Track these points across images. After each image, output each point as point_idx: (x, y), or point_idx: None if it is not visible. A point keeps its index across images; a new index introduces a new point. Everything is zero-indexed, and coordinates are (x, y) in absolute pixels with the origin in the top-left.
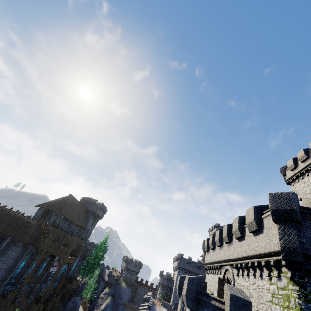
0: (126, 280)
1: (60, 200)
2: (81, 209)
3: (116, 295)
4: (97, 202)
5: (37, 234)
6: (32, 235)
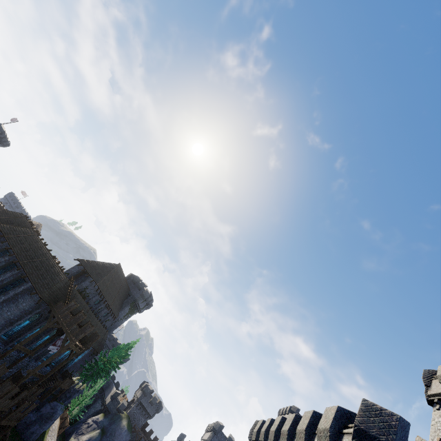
0: (130, 418)
1: (105, 266)
2: (123, 288)
3: (108, 432)
4: (145, 289)
5: (58, 295)
6: (53, 293)
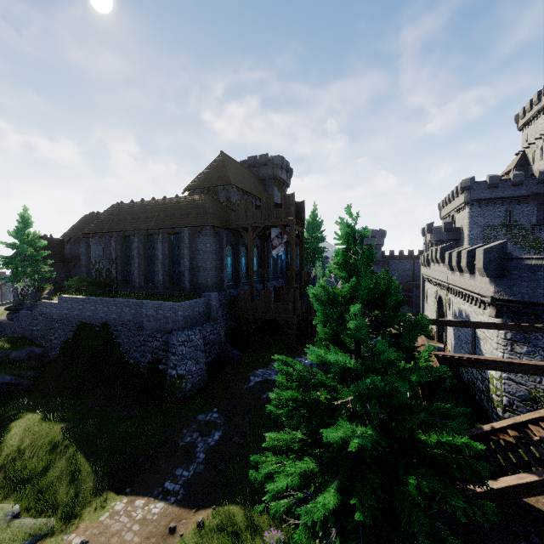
0: None
1: (213, 168)
2: (252, 177)
3: None
4: (270, 158)
5: (219, 215)
6: (214, 216)
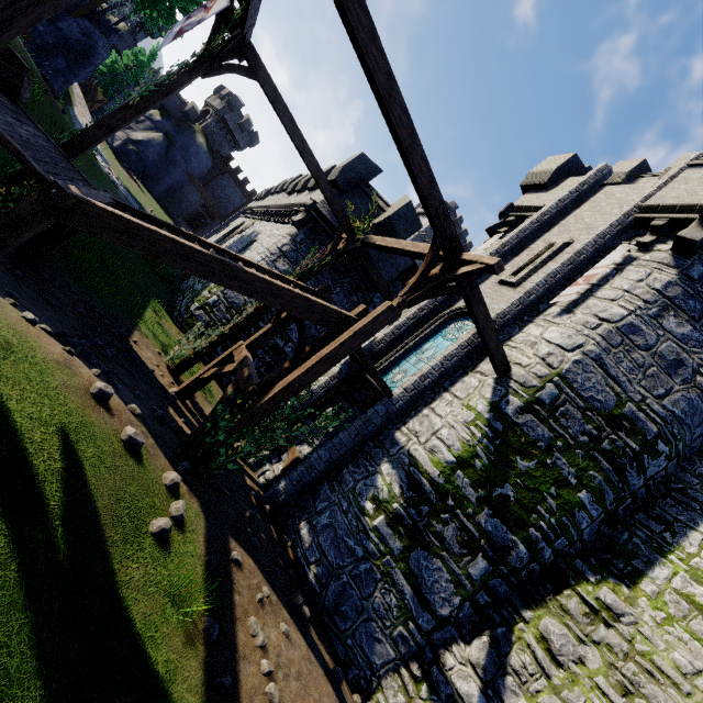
0: (207, 137)
1: None
2: None
3: (176, 143)
4: None
5: None
6: None
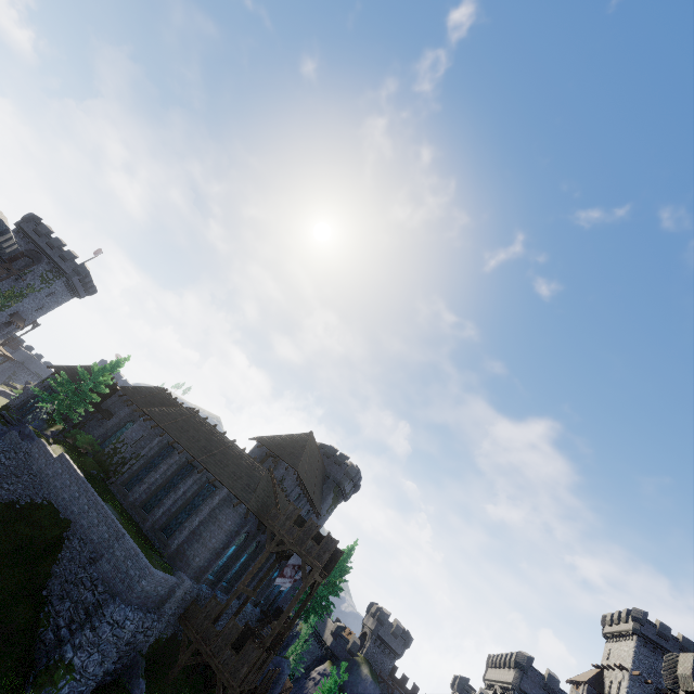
0: (370, 662)
1: (294, 440)
2: (319, 468)
3: (346, 688)
4: (348, 463)
5: (263, 498)
6: (258, 497)
